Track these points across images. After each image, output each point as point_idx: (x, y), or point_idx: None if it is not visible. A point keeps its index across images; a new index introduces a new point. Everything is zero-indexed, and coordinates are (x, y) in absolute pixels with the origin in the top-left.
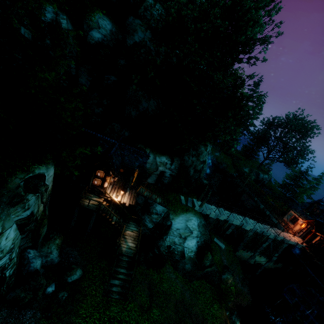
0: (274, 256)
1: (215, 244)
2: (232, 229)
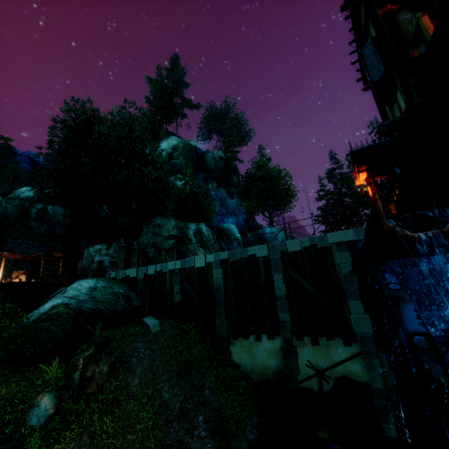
0: (352, 318)
1: (143, 326)
2: (179, 283)
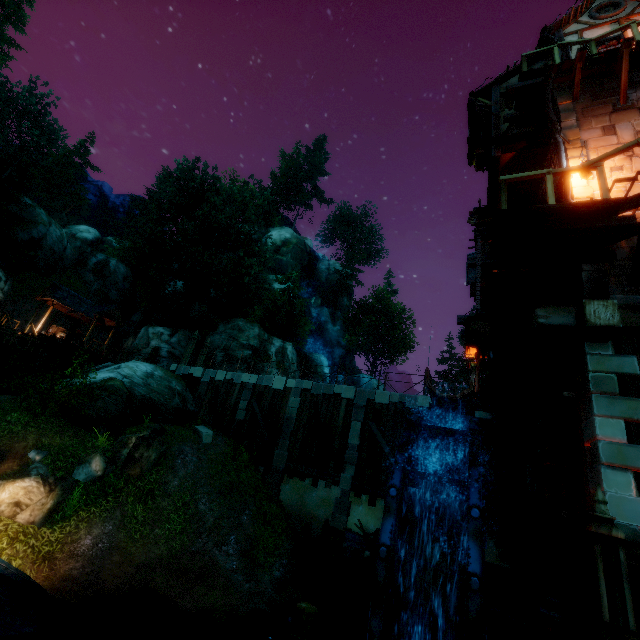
0: None
1: (194, 433)
2: (248, 399)
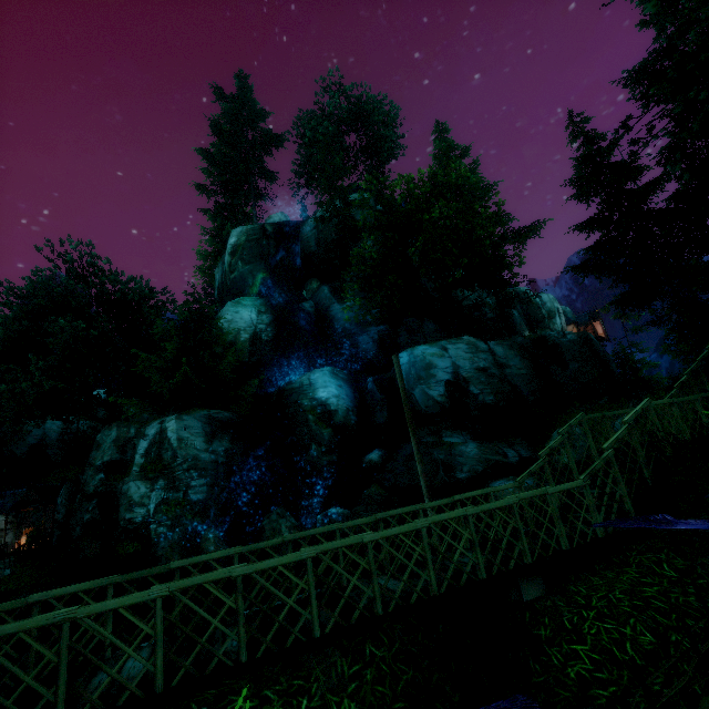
0: None
1: None
2: None
